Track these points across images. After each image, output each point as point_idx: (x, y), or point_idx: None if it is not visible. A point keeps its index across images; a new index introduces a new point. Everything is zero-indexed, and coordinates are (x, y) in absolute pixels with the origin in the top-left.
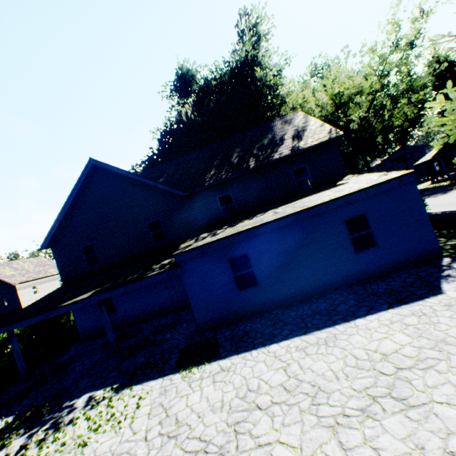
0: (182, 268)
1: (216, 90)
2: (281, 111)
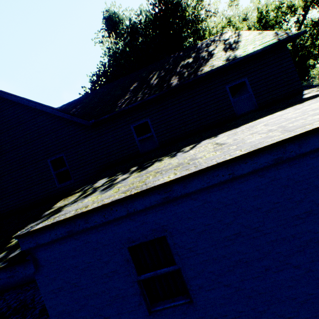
0: (36, 262)
1: (140, 29)
2: (204, 37)
